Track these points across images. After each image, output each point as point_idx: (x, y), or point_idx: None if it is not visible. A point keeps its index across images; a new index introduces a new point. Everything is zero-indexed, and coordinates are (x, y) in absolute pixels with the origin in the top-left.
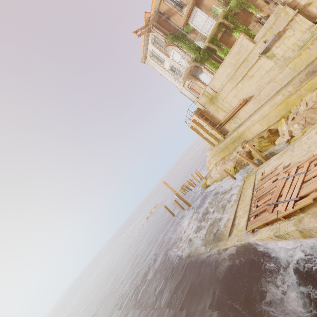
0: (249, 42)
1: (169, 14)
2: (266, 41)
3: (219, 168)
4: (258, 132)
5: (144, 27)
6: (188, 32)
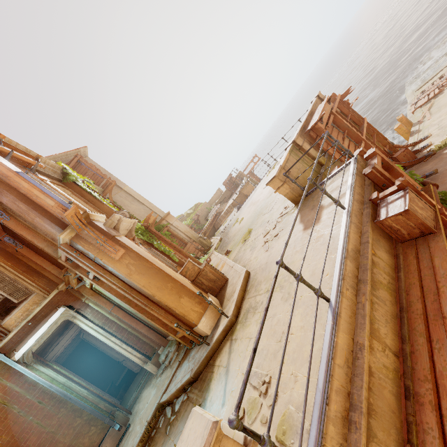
0: None
1: None
2: None
3: None
4: None
5: None
6: None
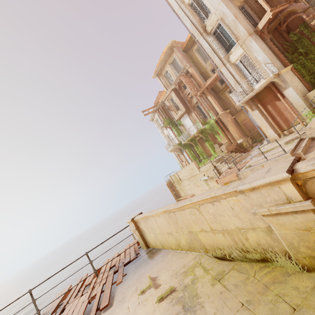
0: (197, 169)
1: (169, 108)
2: (205, 175)
3: None
4: None
5: (152, 108)
6: (180, 124)
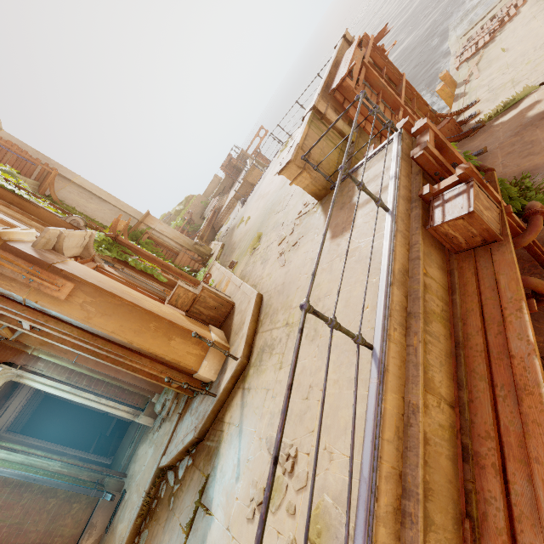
0: None
1: None
2: None
3: None
4: None
5: None
6: None
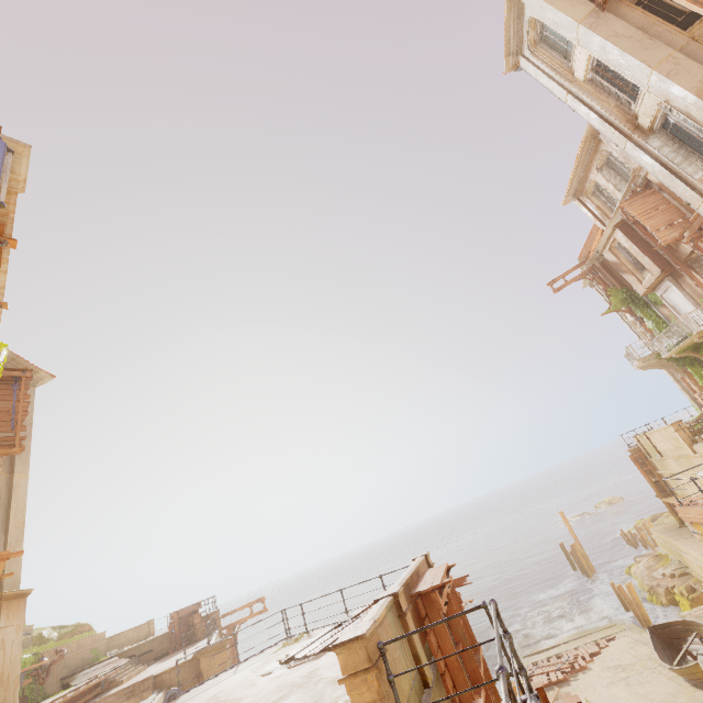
0: (686, 444)
1: (619, 268)
2: None
3: (643, 568)
4: (700, 575)
5: (576, 269)
6: (658, 303)
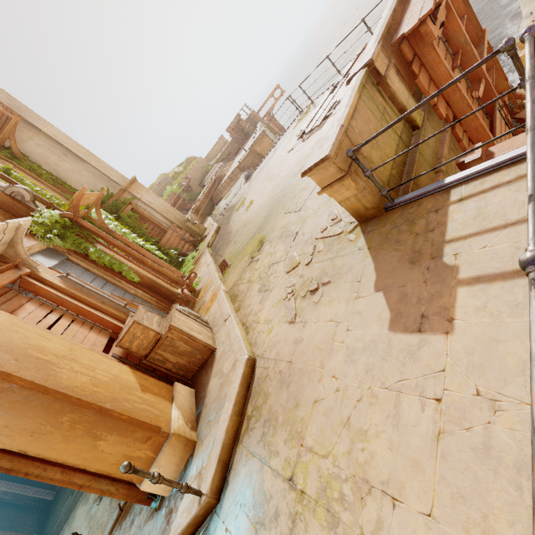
0: None
1: None
2: None
3: None
4: None
5: None
6: None
